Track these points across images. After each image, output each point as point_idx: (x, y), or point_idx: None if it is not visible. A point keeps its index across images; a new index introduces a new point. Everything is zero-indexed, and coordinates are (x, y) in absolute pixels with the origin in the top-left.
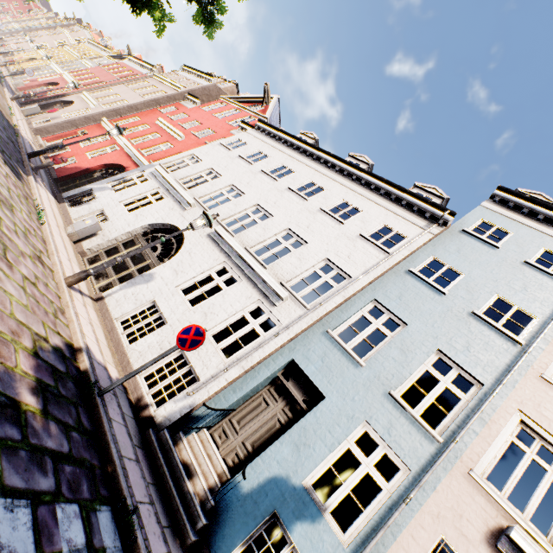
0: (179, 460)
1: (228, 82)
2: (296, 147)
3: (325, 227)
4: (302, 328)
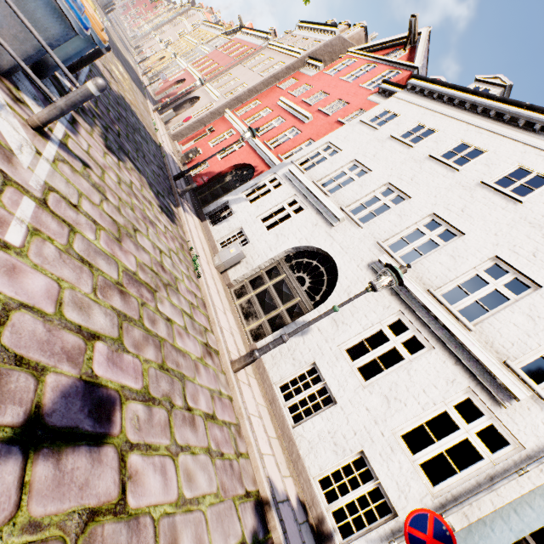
0: None
1: (353, 27)
2: (482, 108)
3: None
4: None
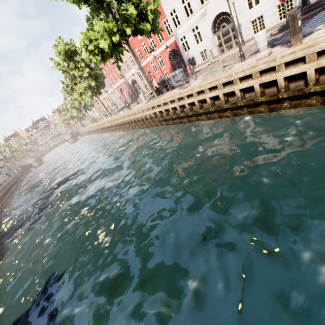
0: (316, 2)
1: None
2: None
3: None
4: None
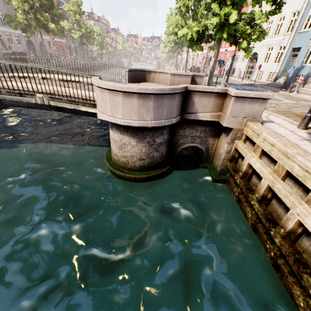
0: (276, 83)
1: None
2: None
3: (289, 2)
4: (291, 40)
